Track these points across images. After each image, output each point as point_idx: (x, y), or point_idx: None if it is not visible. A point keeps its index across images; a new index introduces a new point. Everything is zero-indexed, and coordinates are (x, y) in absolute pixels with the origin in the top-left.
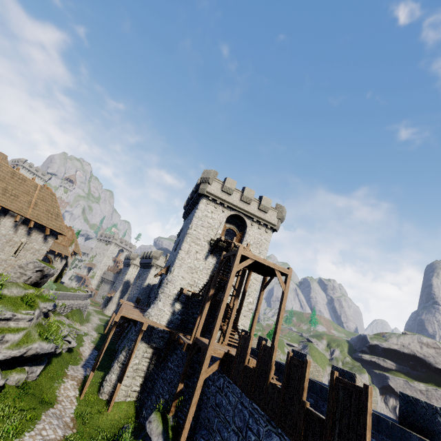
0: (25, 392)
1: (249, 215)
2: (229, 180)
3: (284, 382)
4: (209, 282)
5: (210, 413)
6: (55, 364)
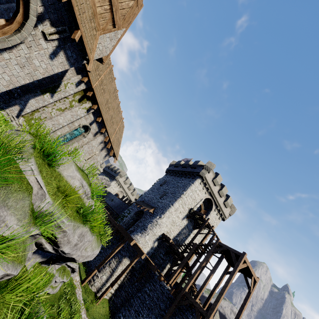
0: None
1: (217, 203)
2: (219, 176)
3: None
4: (194, 248)
5: None
6: None
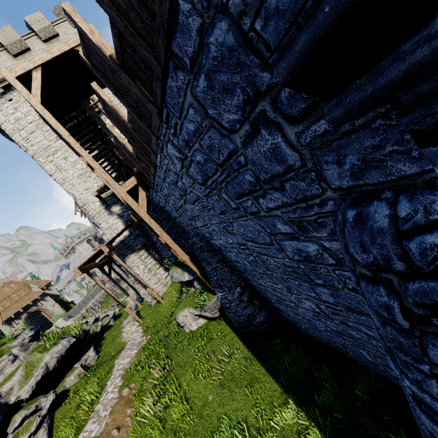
0: (93, 371)
1: None
2: None
3: (114, 92)
4: None
5: (183, 221)
6: (108, 334)
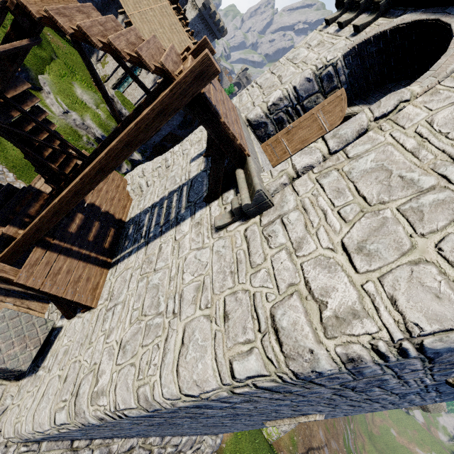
0: None
1: None
2: None
3: None
4: None
5: None
6: None
